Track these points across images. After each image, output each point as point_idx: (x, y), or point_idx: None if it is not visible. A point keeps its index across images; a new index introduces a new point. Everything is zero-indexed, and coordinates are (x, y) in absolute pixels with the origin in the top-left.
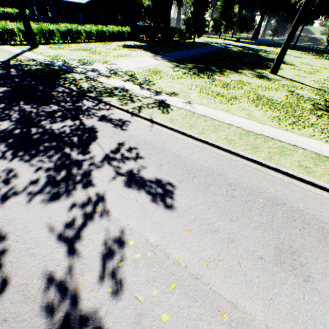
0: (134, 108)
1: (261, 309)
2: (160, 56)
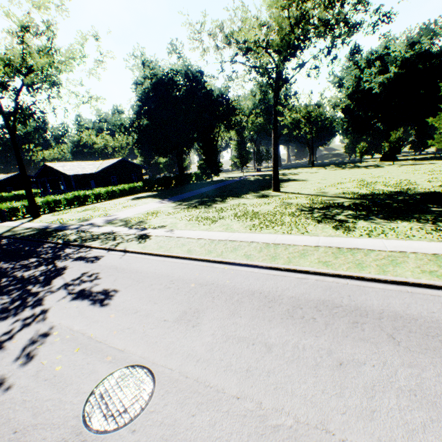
0: (112, 245)
1: (144, 348)
2: (167, 199)
